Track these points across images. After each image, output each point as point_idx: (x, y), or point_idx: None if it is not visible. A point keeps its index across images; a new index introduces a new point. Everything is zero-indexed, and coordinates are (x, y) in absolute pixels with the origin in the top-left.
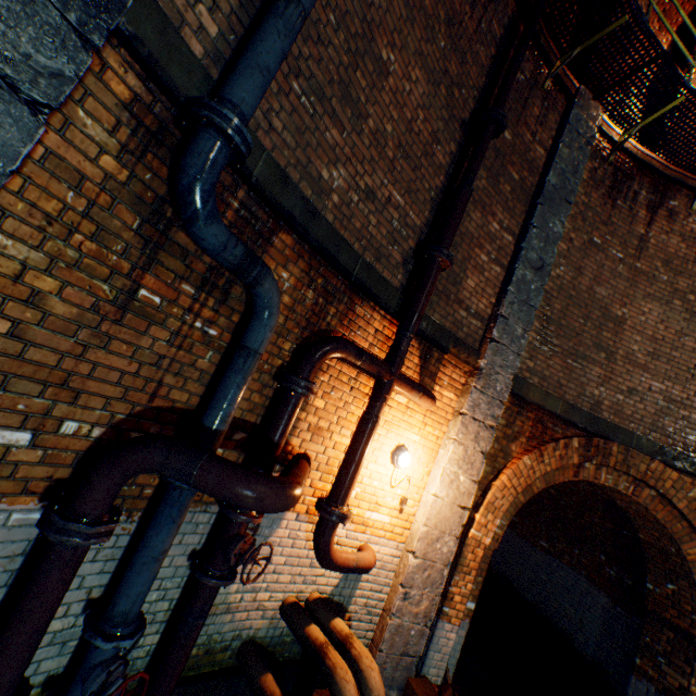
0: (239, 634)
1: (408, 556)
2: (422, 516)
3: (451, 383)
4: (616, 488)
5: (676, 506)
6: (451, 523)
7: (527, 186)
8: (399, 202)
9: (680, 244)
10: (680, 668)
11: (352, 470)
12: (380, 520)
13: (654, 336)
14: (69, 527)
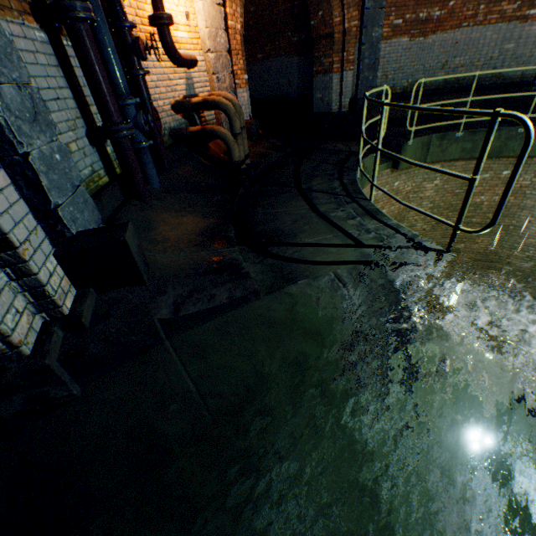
0: (165, 128)
1: (208, 56)
2: (202, 23)
3: None
4: None
5: None
6: (218, 21)
7: None
8: None
9: None
10: (329, 56)
11: None
12: (183, 38)
13: None
14: (79, 6)
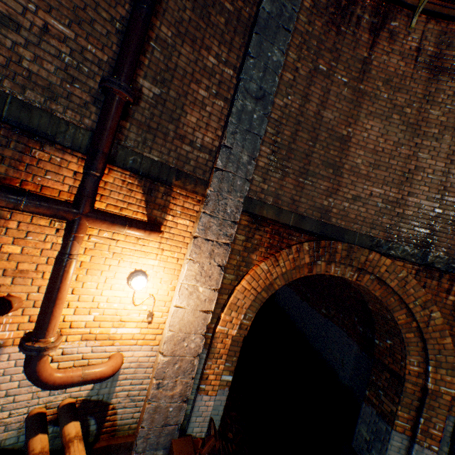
0: None
1: (158, 356)
2: (168, 323)
3: (185, 212)
4: (344, 277)
5: (390, 285)
6: (196, 325)
7: (245, 17)
8: (66, 34)
9: (400, 62)
10: (392, 399)
11: (49, 306)
12: (128, 333)
13: (375, 149)
14: None
